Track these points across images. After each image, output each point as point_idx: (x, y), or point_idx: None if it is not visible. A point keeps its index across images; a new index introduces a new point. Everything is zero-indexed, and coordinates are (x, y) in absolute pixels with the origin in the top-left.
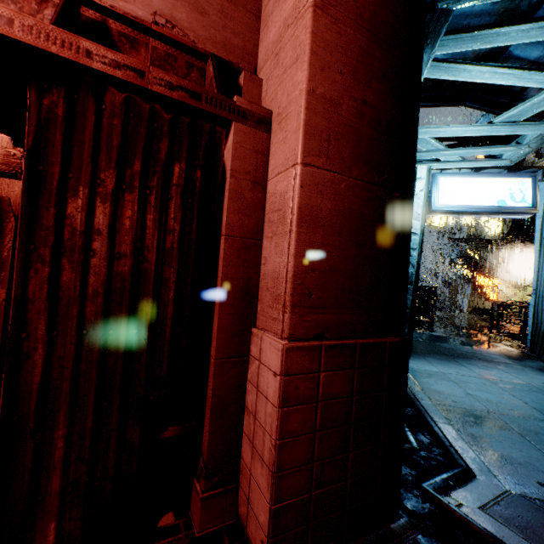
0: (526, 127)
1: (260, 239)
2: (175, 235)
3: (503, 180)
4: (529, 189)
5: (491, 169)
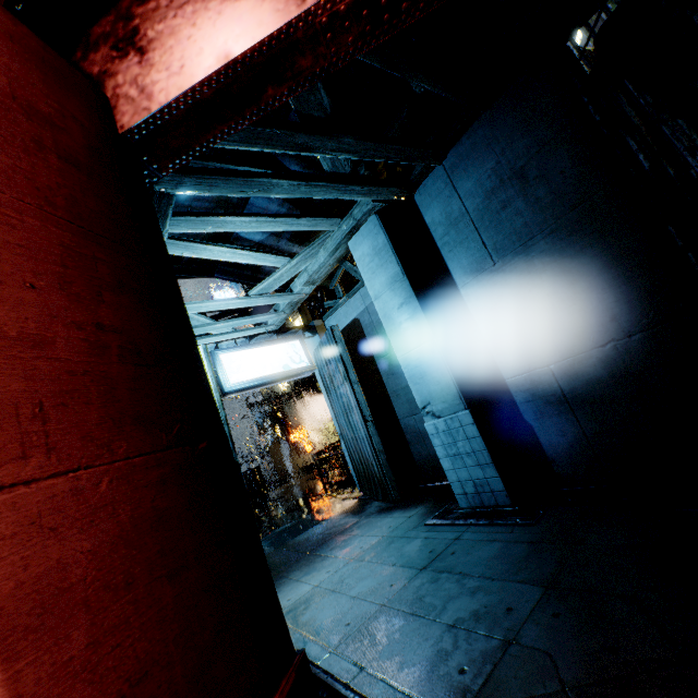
0: (278, 297)
1: None
2: None
3: (279, 346)
4: (302, 349)
5: (263, 334)
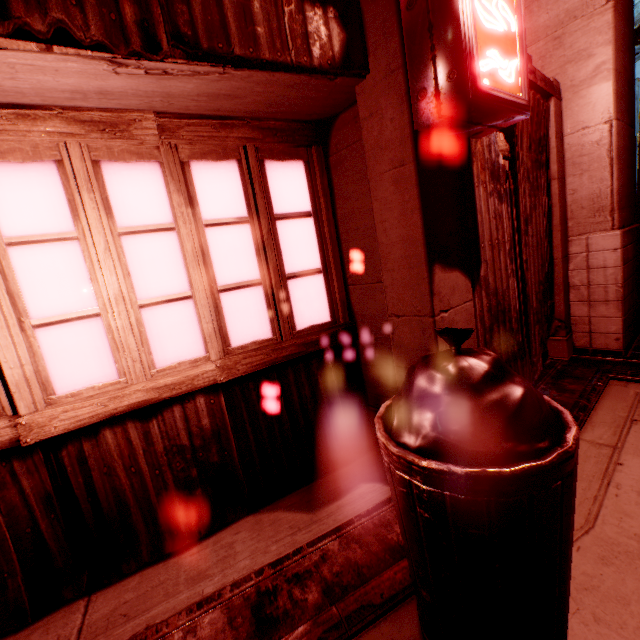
0: None
1: (564, 178)
2: (541, 184)
3: None
4: None
5: None
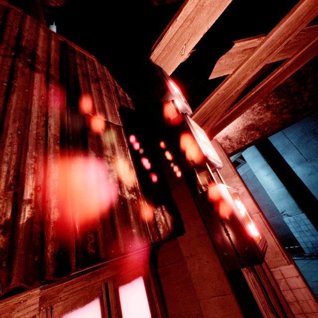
0: None
1: None
2: None
3: None
4: None
5: None
